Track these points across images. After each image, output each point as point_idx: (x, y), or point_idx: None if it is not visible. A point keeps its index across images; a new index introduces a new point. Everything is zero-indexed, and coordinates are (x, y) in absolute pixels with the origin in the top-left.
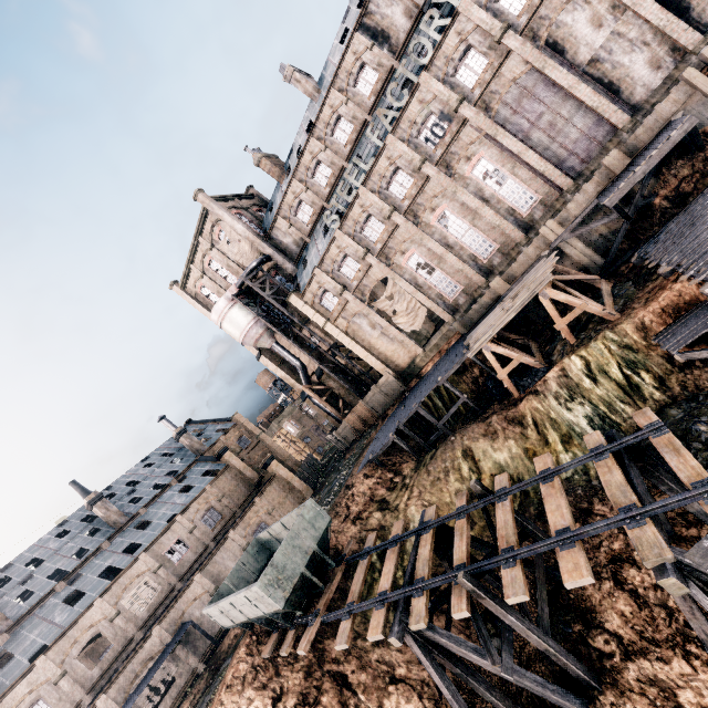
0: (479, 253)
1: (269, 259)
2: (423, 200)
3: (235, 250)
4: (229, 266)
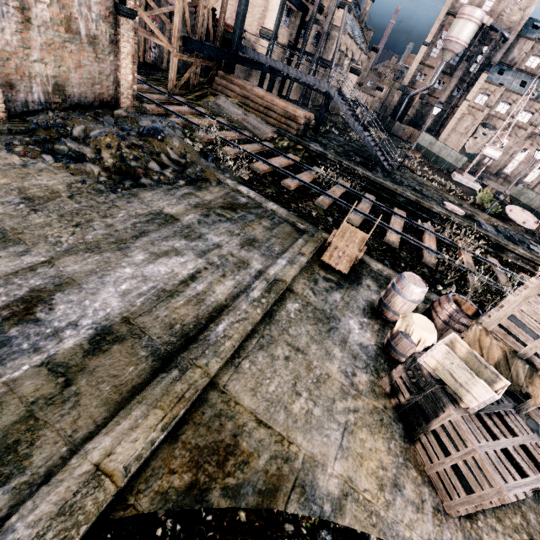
0: (506, 168)
1: (506, 42)
2: (537, 139)
3: (513, 6)
4: (500, 1)
